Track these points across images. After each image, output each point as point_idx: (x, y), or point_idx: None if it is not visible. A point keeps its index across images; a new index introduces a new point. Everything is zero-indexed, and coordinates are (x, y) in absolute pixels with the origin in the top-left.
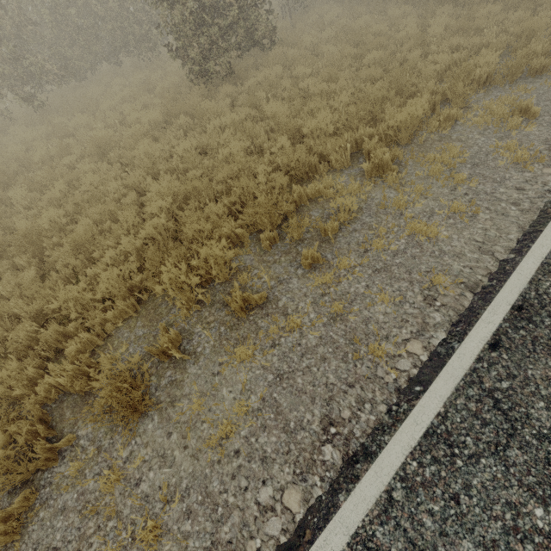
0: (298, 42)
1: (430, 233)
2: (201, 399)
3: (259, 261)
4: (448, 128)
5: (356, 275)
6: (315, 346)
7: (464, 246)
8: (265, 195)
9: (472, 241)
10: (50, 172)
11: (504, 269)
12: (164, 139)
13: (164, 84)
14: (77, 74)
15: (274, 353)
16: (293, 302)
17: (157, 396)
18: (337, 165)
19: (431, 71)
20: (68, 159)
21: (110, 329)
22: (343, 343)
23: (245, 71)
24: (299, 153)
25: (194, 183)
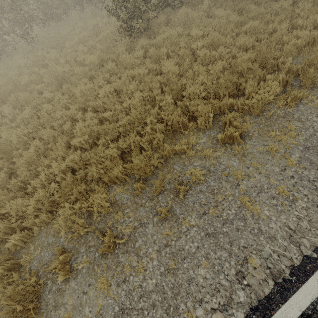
0: (199, 3)
1: (255, 209)
2: (70, 314)
3: (132, 201)
4: (293, 106)
5: (192, 235)
6: (151, 291)
7: (278, 230)
8: (147, 145)
9: (286, 227)
10: (26, 97)
11: (305, 267)
12: (95, 81)
13: (105, 32)
14: (56, 17)
15: (123, 288)
16: (145, 246)
17: (48, 298)
18: (202, 127)
19: (292, 48)
20: (39, 86)
21: (36, 230)
22: (169, 296)
23: (159, 25)
24: (175, 115)
25: (102, 127)
